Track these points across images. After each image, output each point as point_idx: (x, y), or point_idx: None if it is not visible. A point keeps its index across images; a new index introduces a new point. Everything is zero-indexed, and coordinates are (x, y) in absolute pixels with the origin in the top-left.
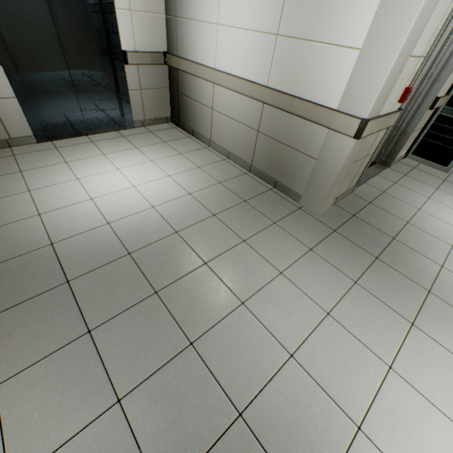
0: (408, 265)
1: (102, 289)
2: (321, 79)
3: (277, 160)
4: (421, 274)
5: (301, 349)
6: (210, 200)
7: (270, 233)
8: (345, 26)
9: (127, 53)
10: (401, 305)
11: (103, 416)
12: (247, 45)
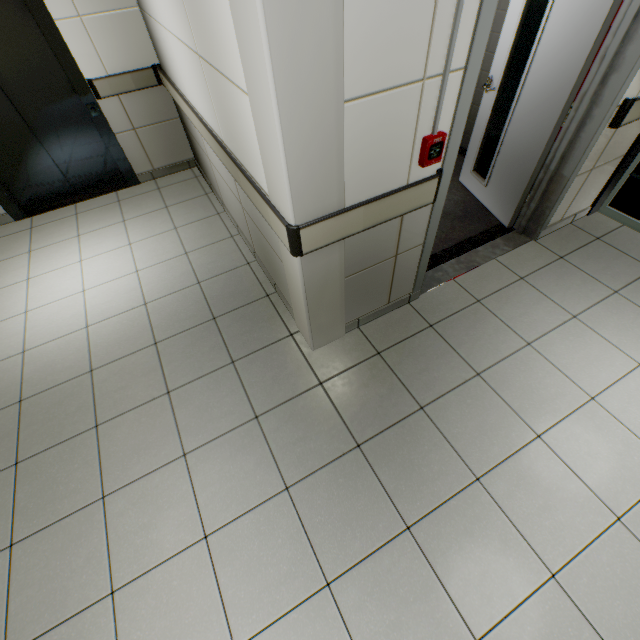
0: (408, 467)
1: None
2: (247, 142)
3: (265, 253)
4: (419, 491)
5: (131, 585)
6: (166, 316)
7: (214, 381)
8: (230, 51)
9: (94, 82)
10: (335, 545)
11: None
12: (190, 67)
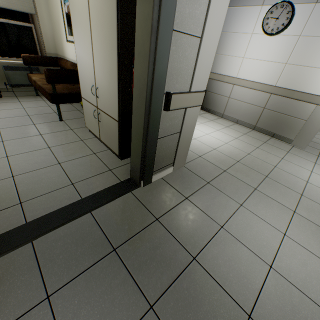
0: None
1: (242, 174)
2: (313, 83)
3: (276, 122)
4: None
5: None
6: (248, 141)
7: (290, 156)
8: None
9: None
10: None
11: (294, 216)
12: (263, 67)
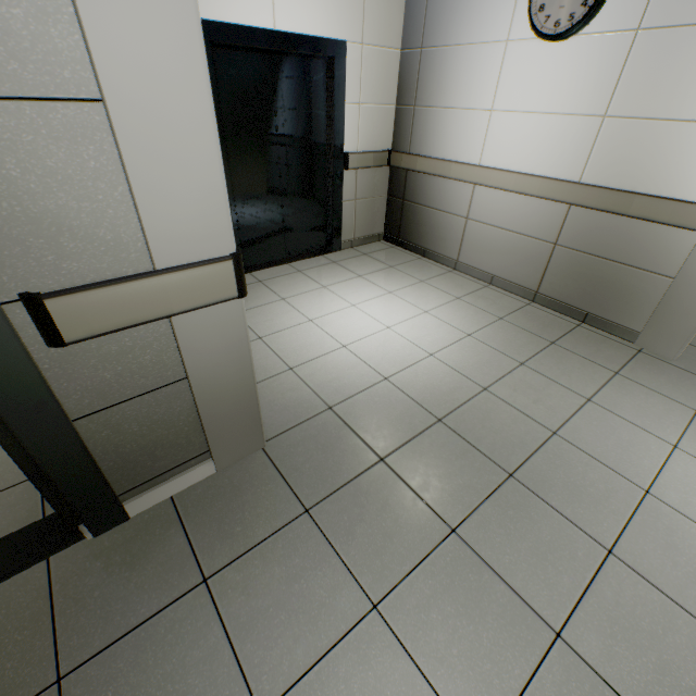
0: None
1: (433, 470)
2: (688, 168)
3: (590, 282)
4: None
5: None
6: (503, 343)
7: (618, 388)
8: None
9: (349, 155)
10: None
11: (550, 657)
12: (544, 133)
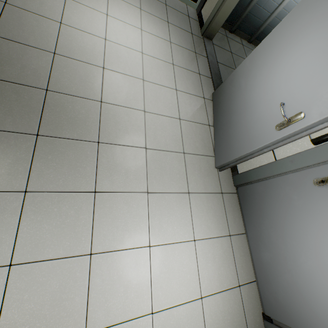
0: (73, 122)
1: None
2: None
3: None
4: (88, 126)
5: None
6: None
7: None
8: None
9: None
10: (81, 179)
11: None
12: None
